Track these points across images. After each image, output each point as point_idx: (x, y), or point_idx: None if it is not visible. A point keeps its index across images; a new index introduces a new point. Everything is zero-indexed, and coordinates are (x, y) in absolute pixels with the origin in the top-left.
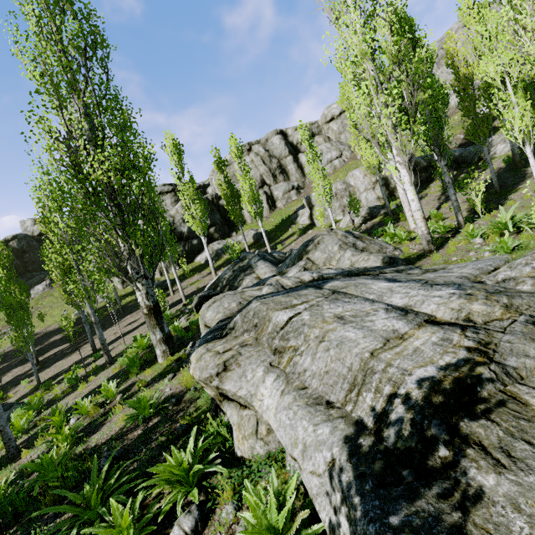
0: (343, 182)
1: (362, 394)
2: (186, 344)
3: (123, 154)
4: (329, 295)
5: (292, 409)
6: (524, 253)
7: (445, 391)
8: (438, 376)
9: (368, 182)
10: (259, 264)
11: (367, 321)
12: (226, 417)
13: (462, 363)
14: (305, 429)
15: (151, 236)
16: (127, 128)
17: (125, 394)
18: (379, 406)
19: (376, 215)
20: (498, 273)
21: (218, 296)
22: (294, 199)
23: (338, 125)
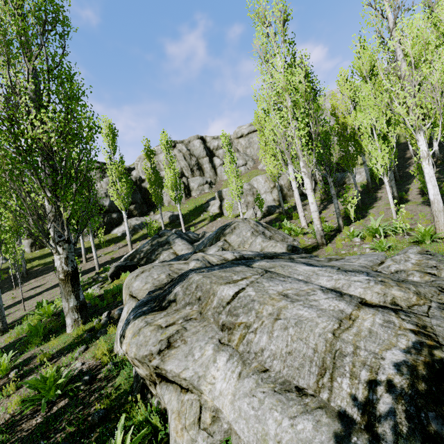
0: (249, 184)
1: (336, 380)
2: (100, 313)
3: (67, 120)
4: (264, 273)
5: (256, 396)
6: (395, 252)
7: (424, 377)
8: (409, 360)
9: (267, 187)
10: (177, 241)
11: (312, 300)
12: (154, 400)
13: (419, 346)
14: (278, 422)
15: (82, 202)
16: (75, 98)
17: (22, 369)
18: (360, 394)
19: (273, 212)
20: (390, 266)
21: (146, 266)
22: (207, 191)
23: (245, 142)
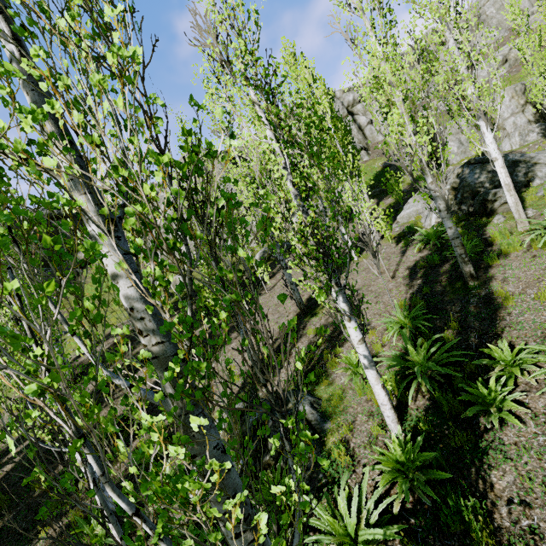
0: None
1: None
2: None
3: None
4: None
5: None
6: None
7: None
8: None
9: (515, 105)
10: (535, 155)
11: None
12: None
13: None
14: None
15: None
16: None
17: None
18: None
19: None
20: None
21: None
22: (366, 159)
23: None
